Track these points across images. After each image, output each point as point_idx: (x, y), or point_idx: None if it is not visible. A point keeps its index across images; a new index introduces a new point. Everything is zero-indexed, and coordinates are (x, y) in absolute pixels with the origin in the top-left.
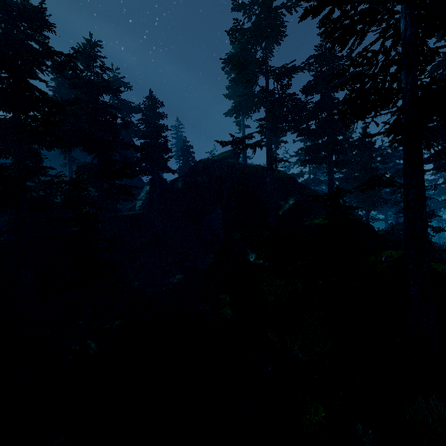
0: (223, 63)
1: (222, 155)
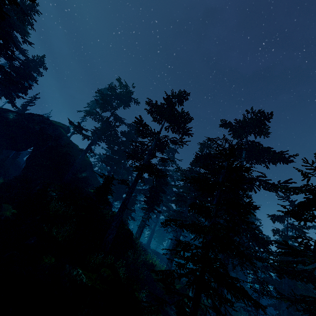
0: (98, 91)
1: (60, 124)
